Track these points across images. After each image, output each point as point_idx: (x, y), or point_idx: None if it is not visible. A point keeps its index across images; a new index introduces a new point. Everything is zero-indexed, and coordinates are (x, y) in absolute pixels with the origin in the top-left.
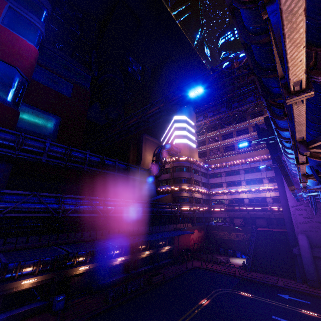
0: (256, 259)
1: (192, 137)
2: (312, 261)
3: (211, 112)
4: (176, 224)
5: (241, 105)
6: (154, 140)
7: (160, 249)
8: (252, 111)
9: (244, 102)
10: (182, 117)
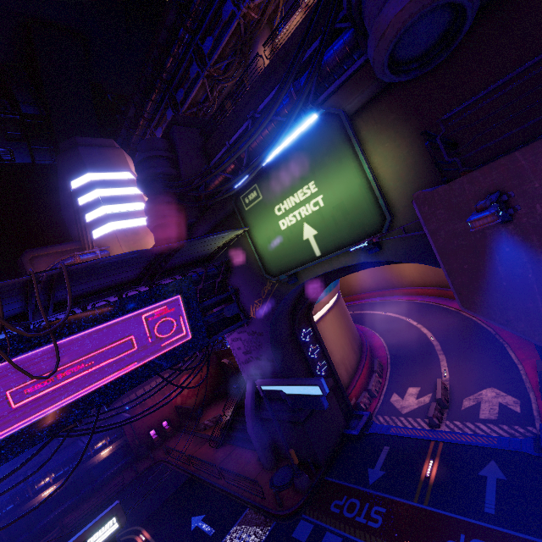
0: (240, 414)
1: (132, 207)
2: (255, 433)
3: (160, 125)
4: (123, 400)
5: (190, 90)
6: (61, 249)
7: (87, 464)
8: (228, 89)
9: (189, 82)
10: (86, 178)
